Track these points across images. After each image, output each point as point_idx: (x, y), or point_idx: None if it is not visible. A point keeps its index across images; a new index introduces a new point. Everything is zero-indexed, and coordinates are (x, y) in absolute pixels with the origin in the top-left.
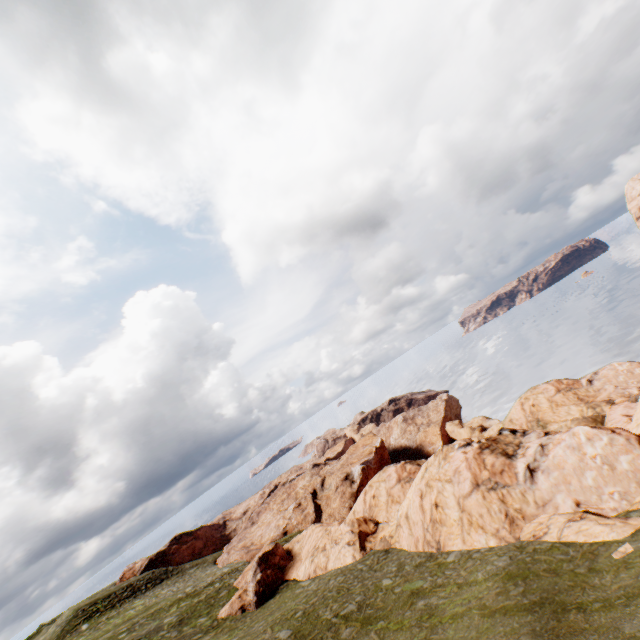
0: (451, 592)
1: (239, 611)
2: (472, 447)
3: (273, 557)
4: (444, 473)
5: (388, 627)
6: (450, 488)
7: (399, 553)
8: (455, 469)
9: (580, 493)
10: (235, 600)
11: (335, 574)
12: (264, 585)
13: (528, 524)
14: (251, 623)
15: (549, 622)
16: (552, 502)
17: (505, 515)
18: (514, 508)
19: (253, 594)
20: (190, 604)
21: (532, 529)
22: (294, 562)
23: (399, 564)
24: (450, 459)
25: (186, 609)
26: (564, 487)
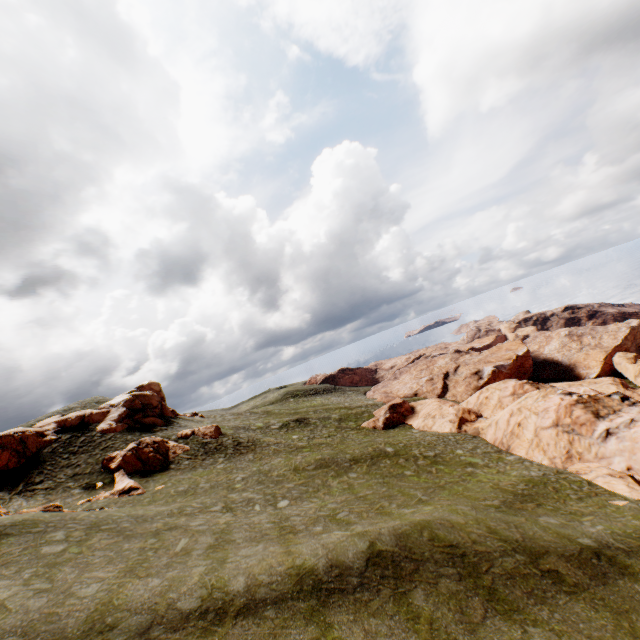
0: (490, 472)
1: (372, 428)
2: (570, 398)
3: (399, 408)
4: (535, 407)
5: (443, 470)
6: (534, 418)
7: (480, 441)
8: (545, 408)
9: (638, 464)
10: (371, 422)
11: (433, 434)
12: (389, 421)
13: (579, 464)
14: (376, 437)
15: (516, 502)
16: (609, 459)
17: (566, 452)
18: (576, 450)
19: (381, 423)
20: (346, 413)
21: (579, 467)
22: (413, 416)
23: (474, 446)
24: (547, 399)
25: (344, 414)
26: (627, 455)
